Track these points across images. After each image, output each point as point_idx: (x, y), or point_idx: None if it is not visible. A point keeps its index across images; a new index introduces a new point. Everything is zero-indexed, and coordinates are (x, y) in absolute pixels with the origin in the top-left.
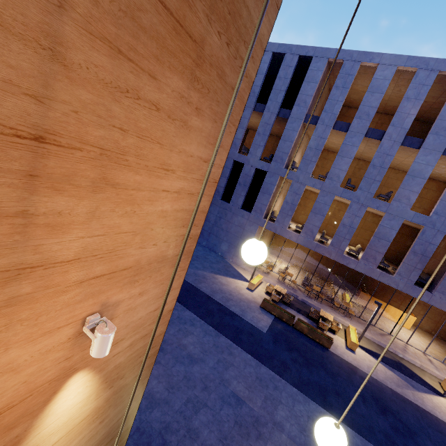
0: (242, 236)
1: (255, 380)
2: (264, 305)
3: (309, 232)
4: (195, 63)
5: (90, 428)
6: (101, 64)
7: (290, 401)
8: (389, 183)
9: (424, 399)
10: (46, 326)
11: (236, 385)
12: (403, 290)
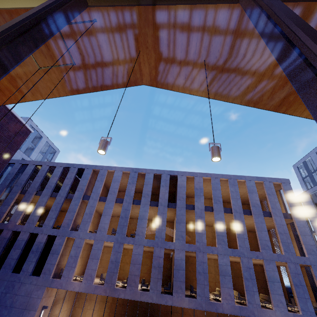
0: (27, 306)
1: None
2: None
3: (89, 277)
4: None
5: None
6: None
7: None
8: (147, 228)
9: None
10: None
11: None
12: (156, 302)
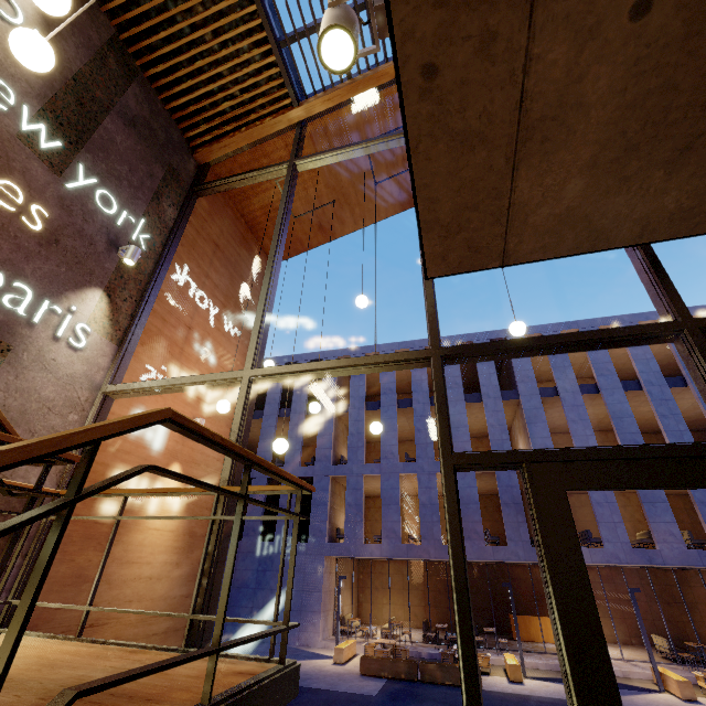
0: (305, 586)
1: None
2: (365, 667)
3: (391, 533)
4: (232, 319)
5: (171, 559)
6: (205, 313)
7: None
8: None
9: (634, 699)
10: (176, 406)
11: None
12: (527, 559)
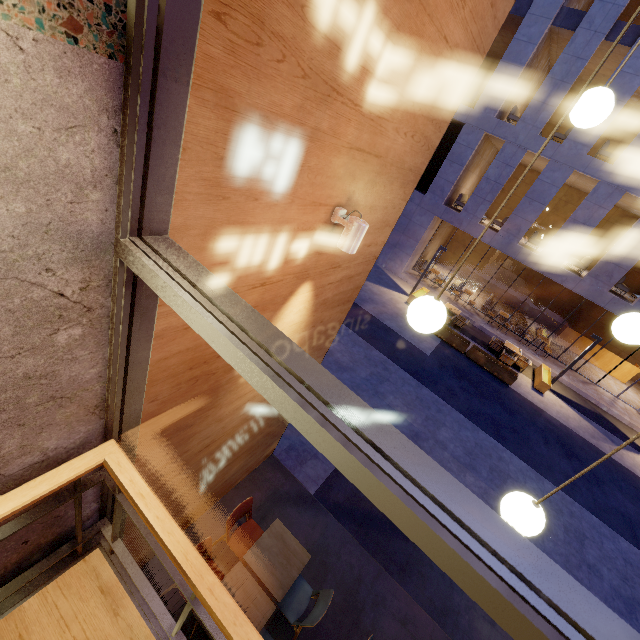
0: (405, 231)
1: (415, 400)
2: None
3: (514, 230)
4: None
5: None
6: None
7: (456, 426)
8: None
9: (624, 456)
10: (316, 193)
11: (393, 399)
12: None
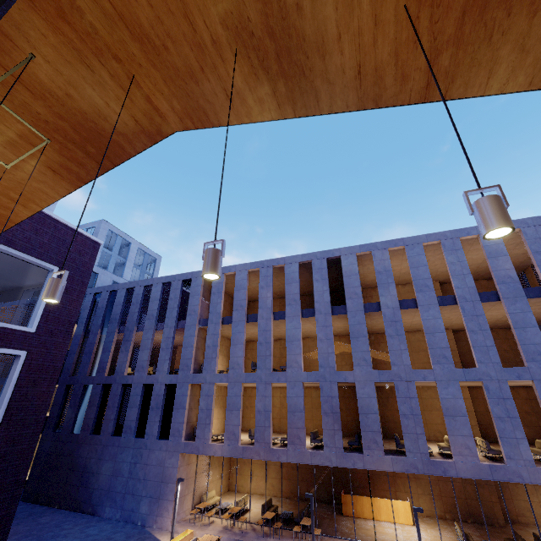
0: (163, 478)
1: None
2: None
3: (232, 435)
4: None
5: None
6: None
7: None
8: (313, 351)
9: None
10: None
11: None
12: (338, 465)
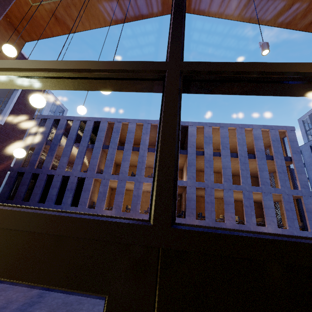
0: None
1: (60, 305)
2: None
3: (117, 206)
4: None
5: None
6: None
7: (91, 306)
8: None
9: None
10: None
11: (38, 311)
12: None
